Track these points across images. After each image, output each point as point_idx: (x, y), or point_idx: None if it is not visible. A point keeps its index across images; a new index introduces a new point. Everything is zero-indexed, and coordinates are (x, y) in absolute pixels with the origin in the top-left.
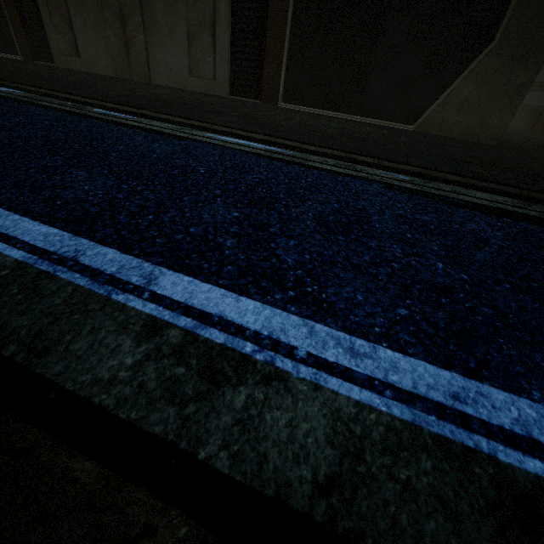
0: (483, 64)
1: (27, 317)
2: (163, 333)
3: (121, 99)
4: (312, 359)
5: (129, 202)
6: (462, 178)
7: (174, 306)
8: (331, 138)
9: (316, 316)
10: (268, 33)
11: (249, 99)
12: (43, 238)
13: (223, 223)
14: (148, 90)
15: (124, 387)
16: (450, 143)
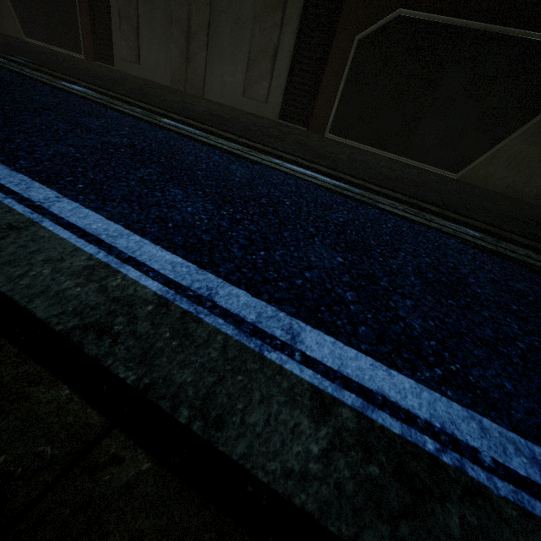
0: (537, 126)
1: (189, 371)
2: (335, 412)
3: (184, 111)
4: (502, 470)
5: (235, 232)
6: (529, 240)
7: (331, 375)
8: (389, 178)
9: (477, 407)
10: (327, 68)
11: (297, 125)
12: (171, 268)
13: (333, 270)
14: (204, 104)
15: (320, 485)
16: (497, 197)
